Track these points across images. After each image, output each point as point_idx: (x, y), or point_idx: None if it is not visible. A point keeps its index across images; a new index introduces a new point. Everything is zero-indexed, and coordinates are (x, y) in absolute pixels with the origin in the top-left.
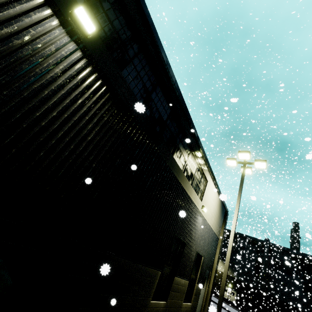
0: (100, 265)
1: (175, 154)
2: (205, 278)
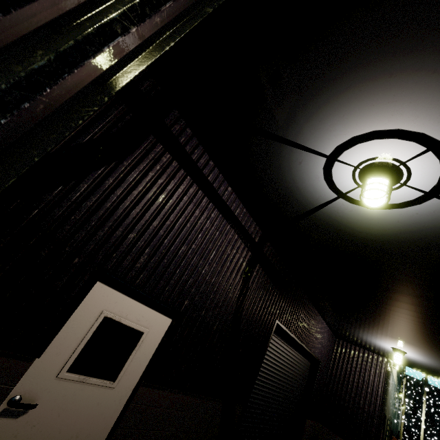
0: None
1: None
2: None
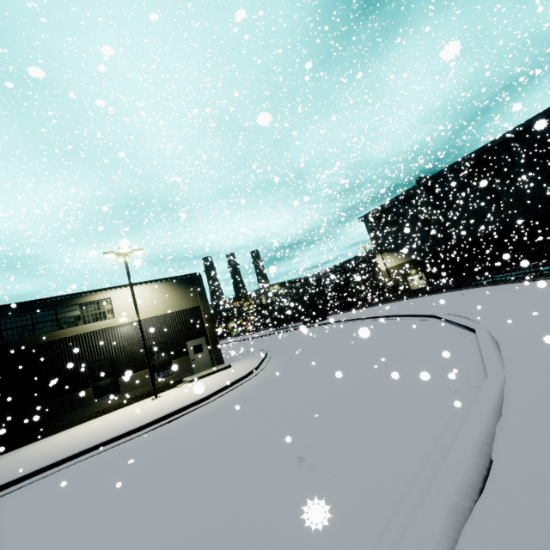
0: (23, 416)
1: (36, 330)
2: (201, 344)
